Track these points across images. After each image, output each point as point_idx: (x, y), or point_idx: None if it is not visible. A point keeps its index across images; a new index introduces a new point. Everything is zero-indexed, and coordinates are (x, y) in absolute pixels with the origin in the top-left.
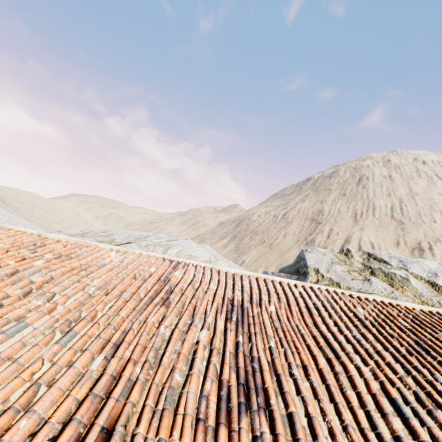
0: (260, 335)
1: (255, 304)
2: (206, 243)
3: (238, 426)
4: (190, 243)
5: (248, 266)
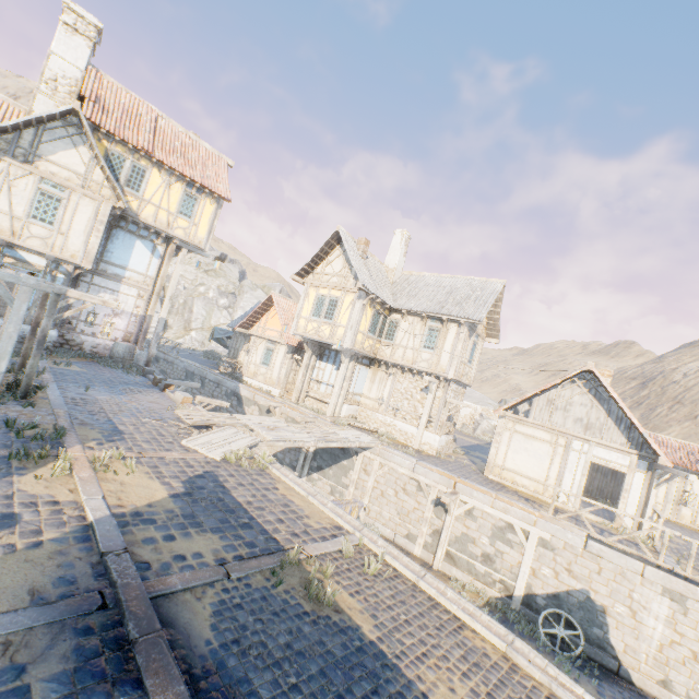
0: (698, 458)
1: (696, 452)
2: None
3: (695, 464)
4: None
5: None
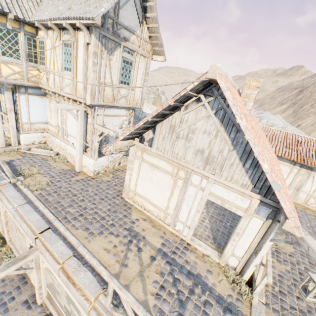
0: None
1: None
2: (265, 107)
3: None
4: (269, 115)
5: (303, 129)
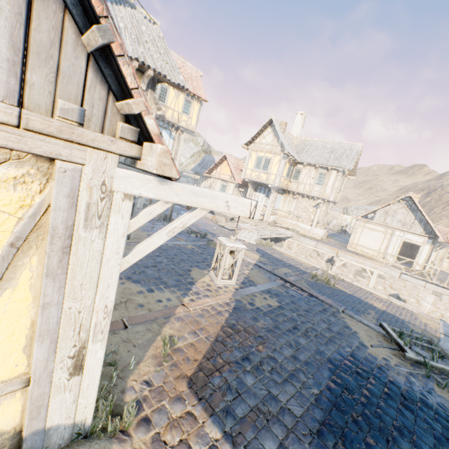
0: None
1: None
2: None
3: None
4: None
5: None
